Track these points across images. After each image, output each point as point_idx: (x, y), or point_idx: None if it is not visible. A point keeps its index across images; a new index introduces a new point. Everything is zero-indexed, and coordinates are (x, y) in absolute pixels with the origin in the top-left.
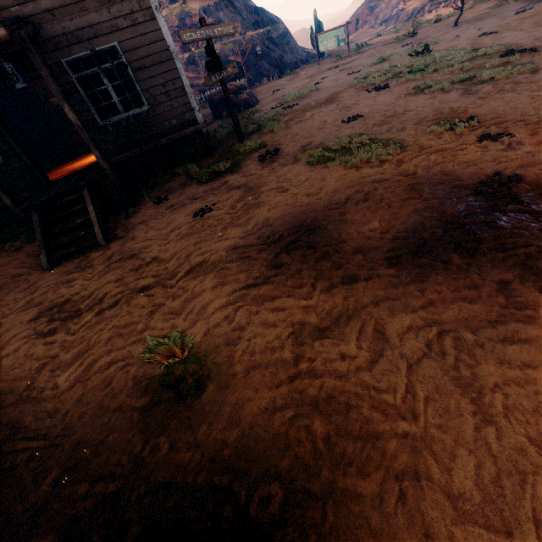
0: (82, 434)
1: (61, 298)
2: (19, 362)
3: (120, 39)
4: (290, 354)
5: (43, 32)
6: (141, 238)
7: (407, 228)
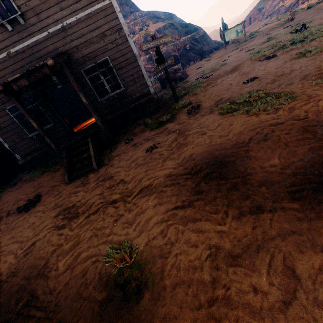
0: (64, 313)
1: (71, 203)
2: (44, 246)
3: (109, 54)
4: (208, 277)
5: (73, 58)
6: (116, 165)
7: (305, 165)
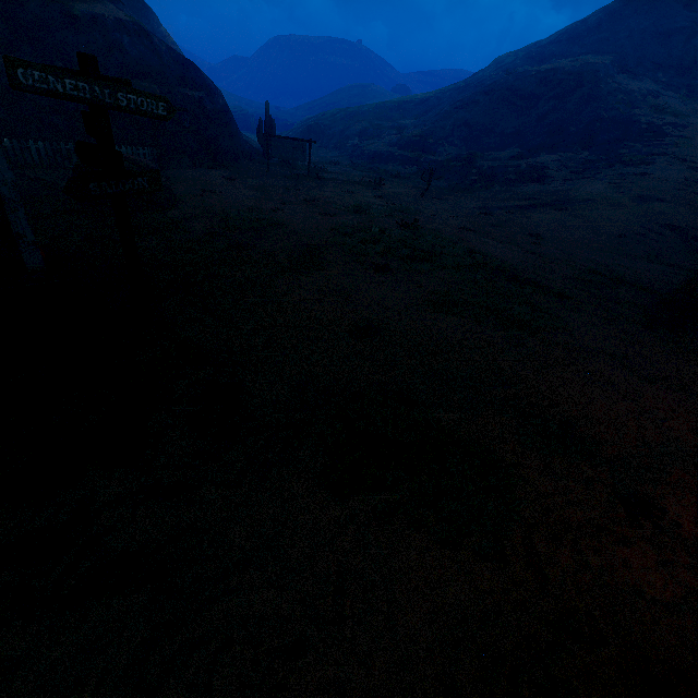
0: None
1: None
2: None
3: None
4: None
5: None
6: None
7: None
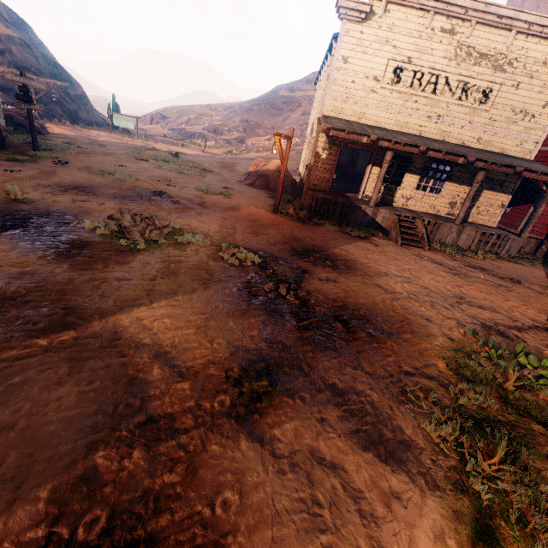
0: None
1: None
2: None
3: None
4: (72, 202)
5: None
6: None
7: (124, 194)
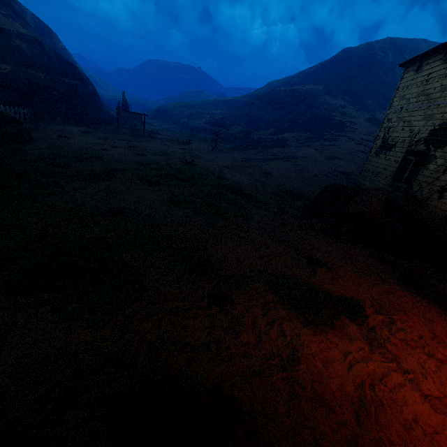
0: None
1: None
2: None
3: None
4: None
5: None
6: None
7: None
